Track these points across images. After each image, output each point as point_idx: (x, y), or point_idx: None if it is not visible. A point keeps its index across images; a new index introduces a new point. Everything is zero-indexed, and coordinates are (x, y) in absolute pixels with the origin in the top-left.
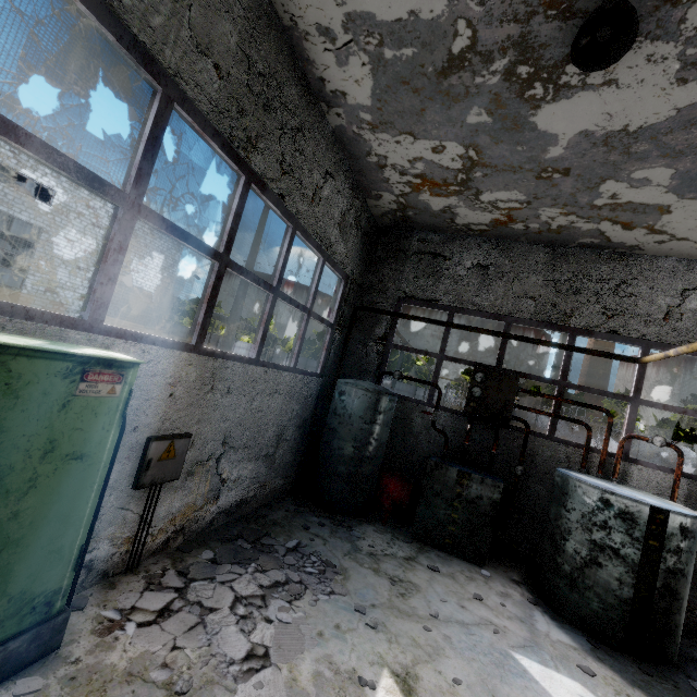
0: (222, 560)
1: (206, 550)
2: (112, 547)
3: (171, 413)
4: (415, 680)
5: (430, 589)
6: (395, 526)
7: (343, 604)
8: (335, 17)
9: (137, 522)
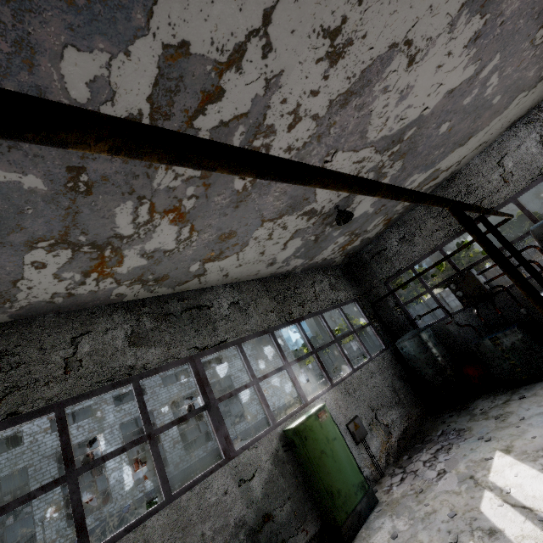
0: (412, 455)
1: (404, 456)
2: (368, 469)
3: (345, 412)
4: (511, 447)
5: (519, 409)
6: (495, 390)
7: (472, 441)
8: (279, 265)
9: (368, 457)
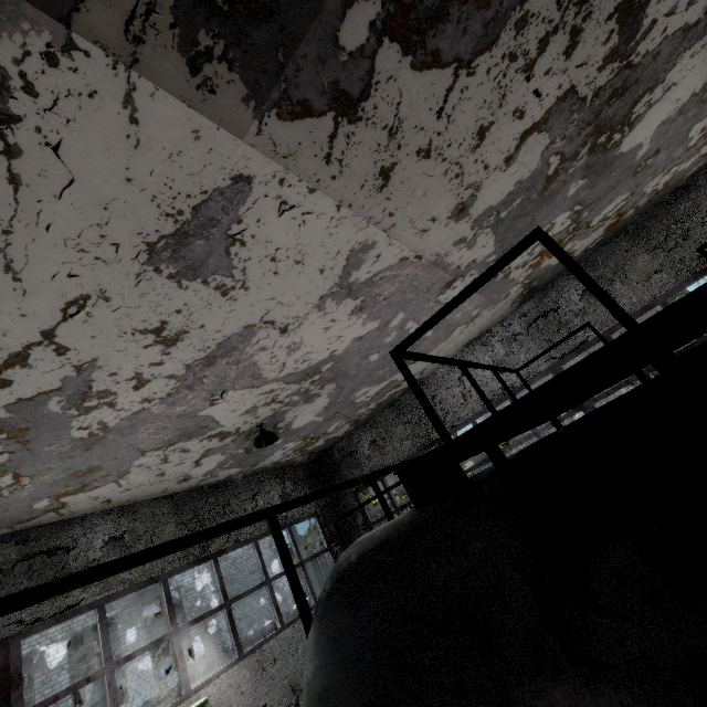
0: None
1: None
2: None
3: (248, 702)
4: None
5: None
6: None
7: None
8: (200, 478)
9: None
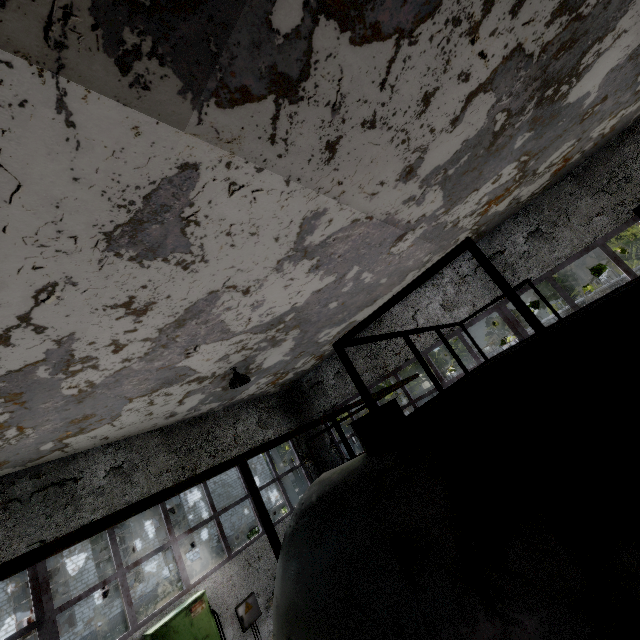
0: None
1: None
2: None
3: (238, 591)
4: None
5: None
6: None
7: None
8: (185, 413)
9: None
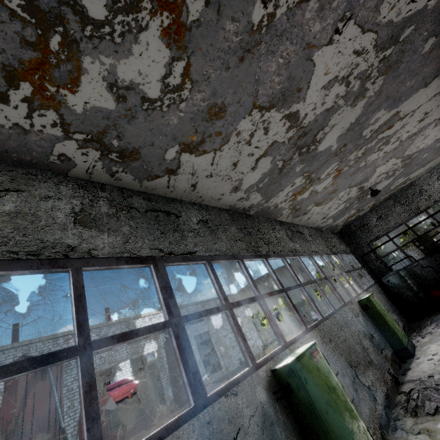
0: (419, 332)
1: (412, 334)
2: None
3: None
4: None
5: None
6: None
7: None
8: (324, 220)
9: None
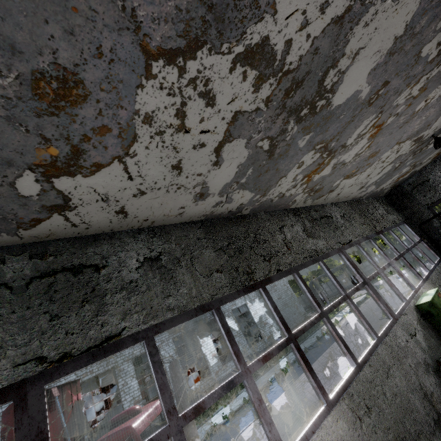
0: None
1: None
2: None
3: None
4: None
5: None
6: None
7: None
8: (363, 189)
9: None
